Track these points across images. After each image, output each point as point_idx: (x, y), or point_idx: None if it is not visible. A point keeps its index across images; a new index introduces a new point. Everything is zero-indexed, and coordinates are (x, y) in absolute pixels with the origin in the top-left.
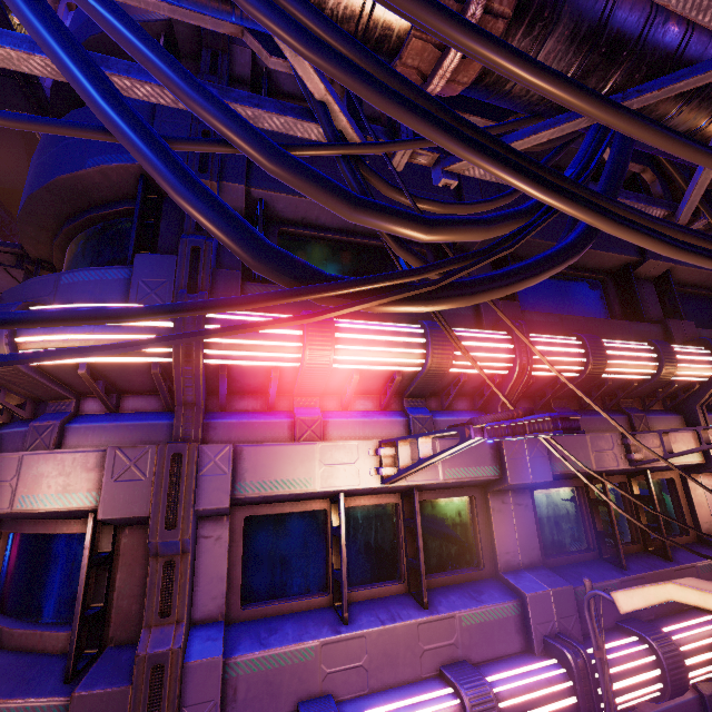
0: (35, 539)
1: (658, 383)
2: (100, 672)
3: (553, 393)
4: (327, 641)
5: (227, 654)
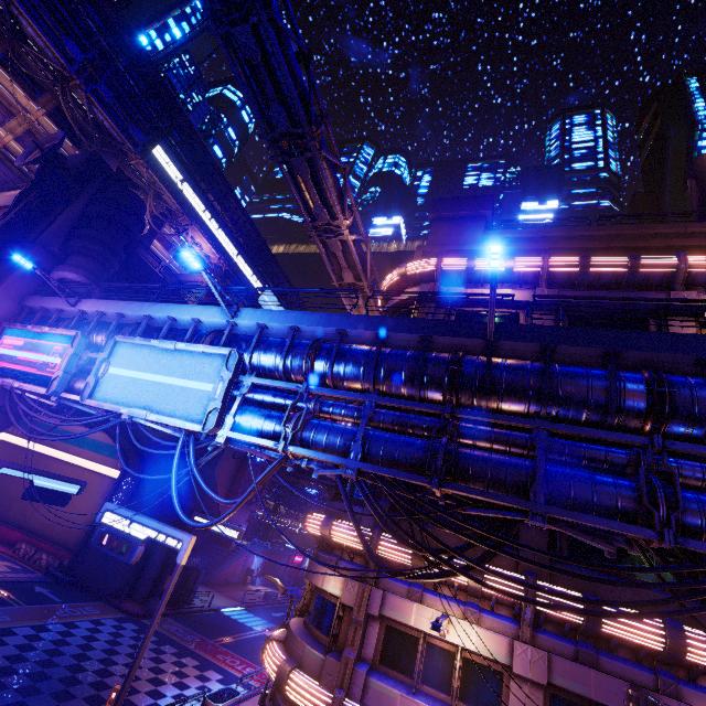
0: (324, 599)
1: (673, 657)
2: (334, 654)
3: (566, 628)
4: (402, 694)
5: (368, 675)
